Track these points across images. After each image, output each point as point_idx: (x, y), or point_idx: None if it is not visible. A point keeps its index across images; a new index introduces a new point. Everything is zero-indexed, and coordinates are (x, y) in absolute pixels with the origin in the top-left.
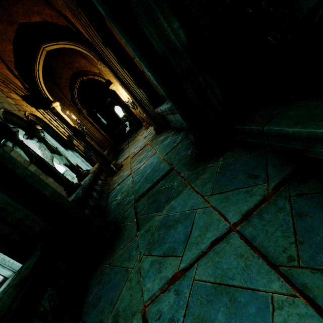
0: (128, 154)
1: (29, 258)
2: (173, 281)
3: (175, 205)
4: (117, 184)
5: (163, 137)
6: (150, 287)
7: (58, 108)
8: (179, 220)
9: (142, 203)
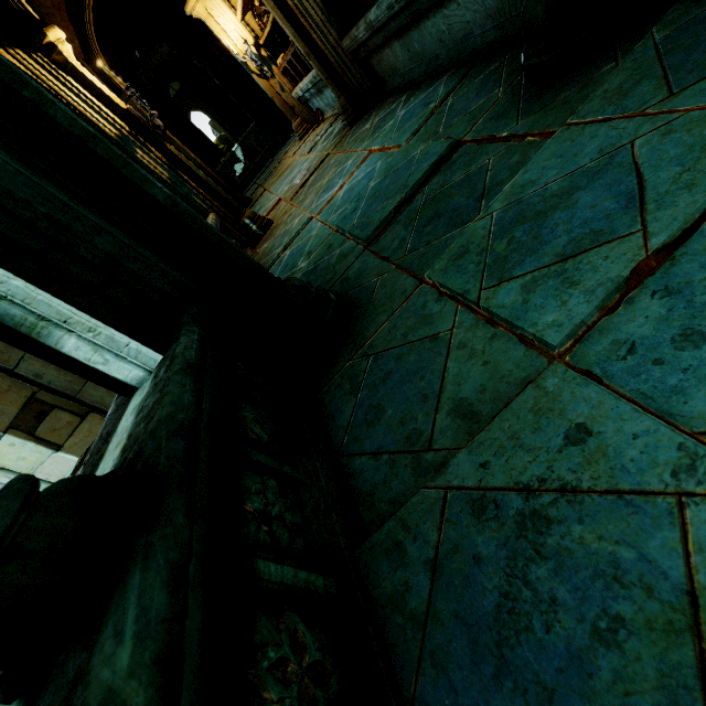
0: (275, 197)
1: (177, 339)
2: (636, 283)
3: (532, 176)
4: (281, 248)
5: (376, 120)
6: (559, 318)
7: (65, 48)
8: (572, 189)
9: (390, 239)
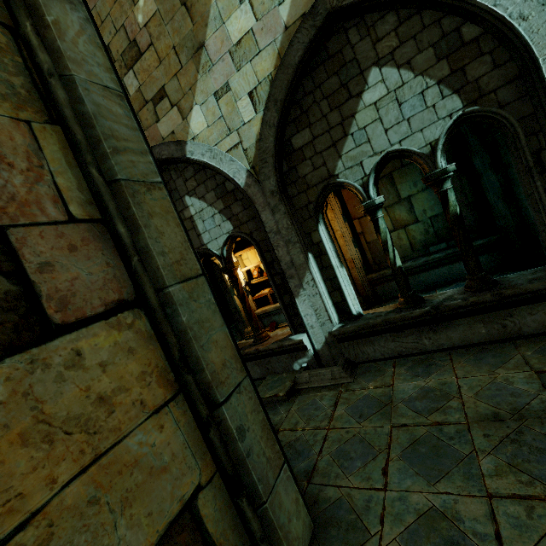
0: None
1: None
2: None
3: None
4: None
5: None
6: None
7: None
8: None
9: None
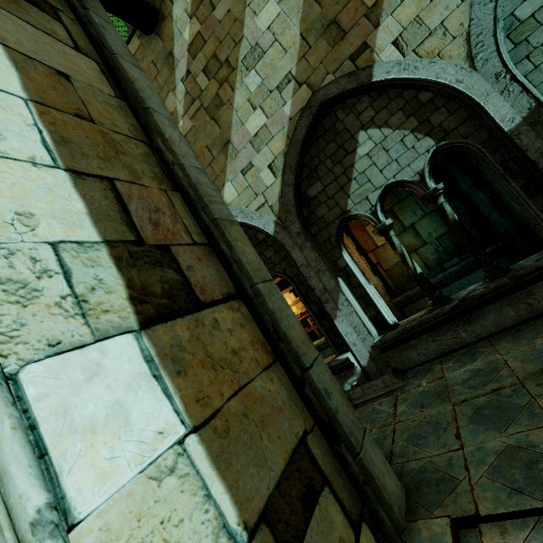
0: None
1: None
2: None
3: None
4: None
5: None
6: None
7: None
8: None
9: None
